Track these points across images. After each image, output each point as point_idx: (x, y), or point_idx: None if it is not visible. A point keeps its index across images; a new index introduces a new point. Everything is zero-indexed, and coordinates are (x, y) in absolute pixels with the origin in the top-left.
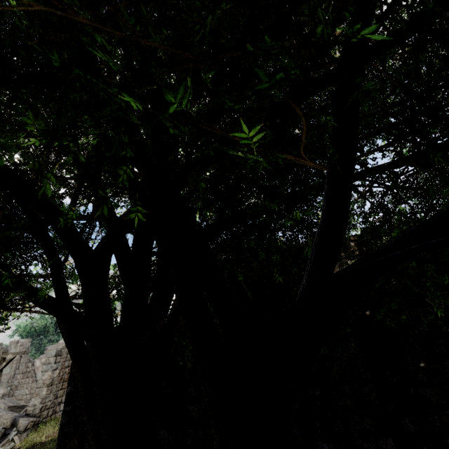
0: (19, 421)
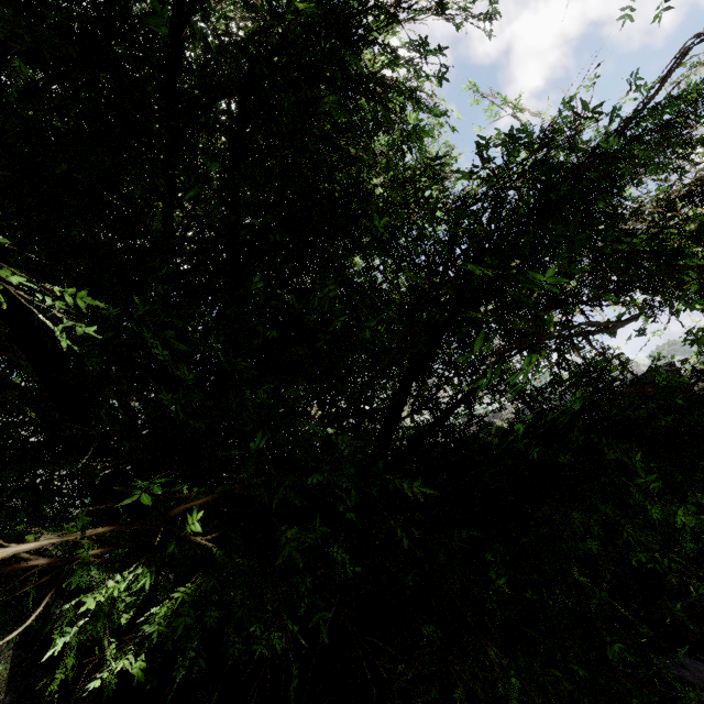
0: None
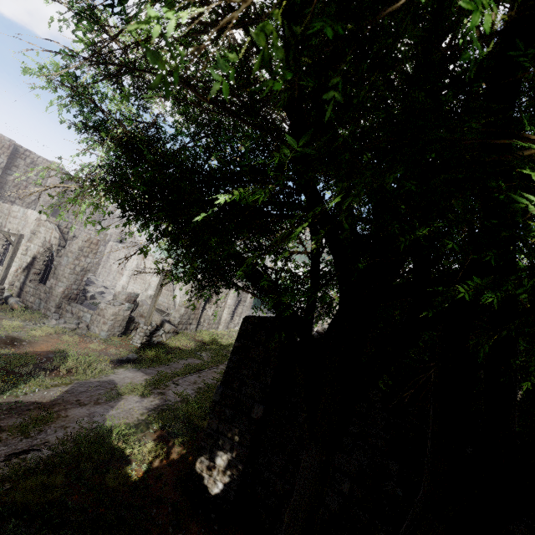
0: (165, 325)
